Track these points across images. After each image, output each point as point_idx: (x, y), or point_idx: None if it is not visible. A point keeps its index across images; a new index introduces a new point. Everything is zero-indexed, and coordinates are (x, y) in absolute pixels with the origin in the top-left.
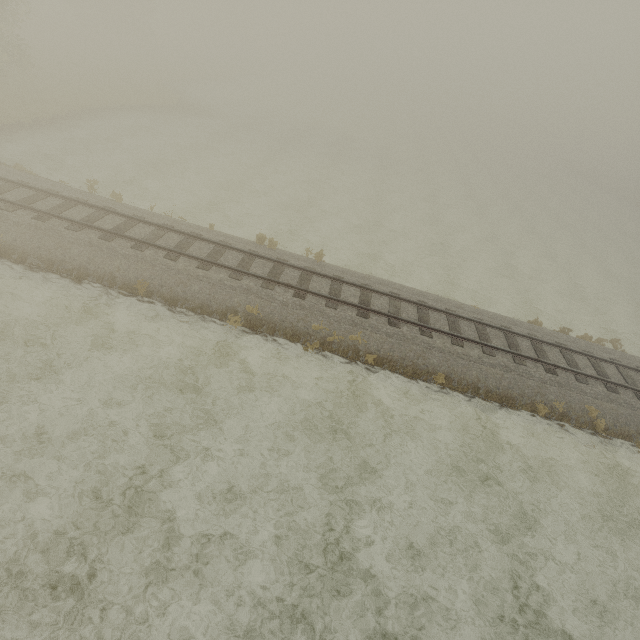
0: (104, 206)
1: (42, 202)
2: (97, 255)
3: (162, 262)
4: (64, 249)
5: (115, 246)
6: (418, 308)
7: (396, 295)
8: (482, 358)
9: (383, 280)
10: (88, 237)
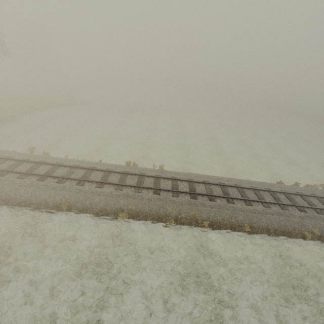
0: (39, 160)
1: (2, 164)
2: (36, 191)
3: (75, 188)
4: (16, 190)
5: (47, 183)
6: (221, 187)
7: (208, 182)
8: (265, 210)
9: (197, 174)
10: (30, 181)
